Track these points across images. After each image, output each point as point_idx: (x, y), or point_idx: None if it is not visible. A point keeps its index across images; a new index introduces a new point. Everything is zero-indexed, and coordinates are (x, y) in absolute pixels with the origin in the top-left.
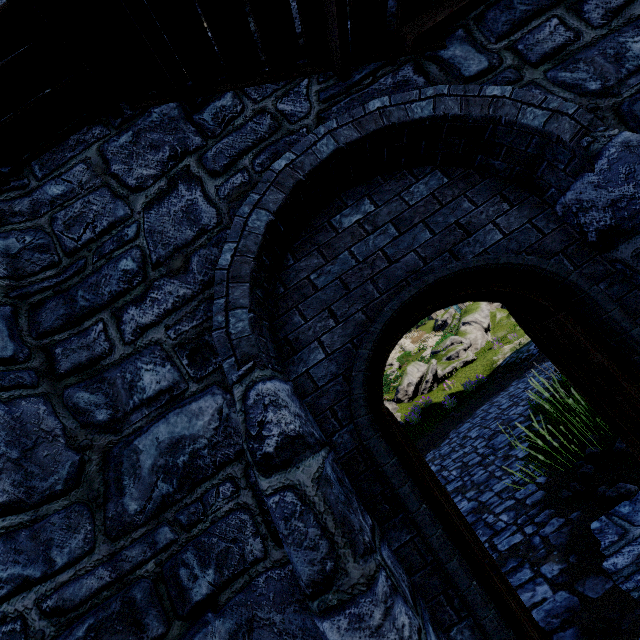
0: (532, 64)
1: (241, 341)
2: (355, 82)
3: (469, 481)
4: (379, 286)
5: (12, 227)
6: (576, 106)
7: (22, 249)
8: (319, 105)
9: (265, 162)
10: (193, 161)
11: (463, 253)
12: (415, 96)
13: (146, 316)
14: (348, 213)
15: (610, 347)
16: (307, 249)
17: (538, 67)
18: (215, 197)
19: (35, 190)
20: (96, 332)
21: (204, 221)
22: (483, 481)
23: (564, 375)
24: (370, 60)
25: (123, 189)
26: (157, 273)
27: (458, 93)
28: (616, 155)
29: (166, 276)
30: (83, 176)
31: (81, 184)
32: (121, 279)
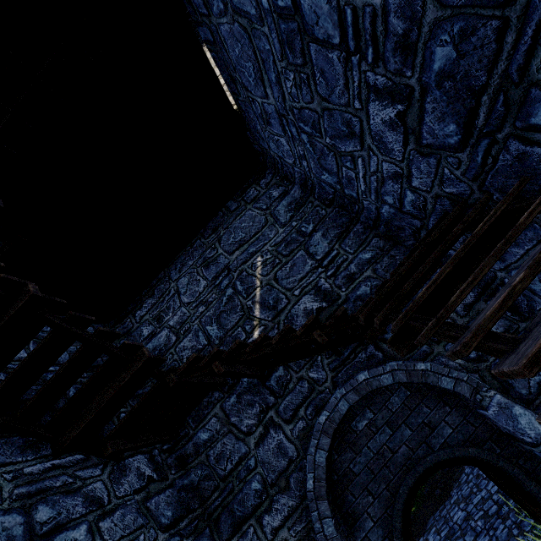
0: (436, 342)
1: (333, 540)
2: (346, 357)
3: (494, 537)
4: (391, 470)
5: (190, 466)
6: (467, 375)
7: (199, 481)
8: (331, 373)
9: (312, 412)
10: (273, 413)
11: (433, 443)
12: (381, 371)
13: (275, 521)
14: (359, 419)
15: (540, 503)
16: (342, 446)
17: (439, 343)
18: (291, 437)
19: (193, 436)
20: (251, 533)
21: (290, 454)
22: (505, 539)
23: (522, 508)
24: (350, 344)
25: (240, 434)
26: (273, 491)
27: (403, 368)
28: (496, 412)
29: (279, 492)
30: (217, 426)
31: (217, 431)
32: (255, 496)
